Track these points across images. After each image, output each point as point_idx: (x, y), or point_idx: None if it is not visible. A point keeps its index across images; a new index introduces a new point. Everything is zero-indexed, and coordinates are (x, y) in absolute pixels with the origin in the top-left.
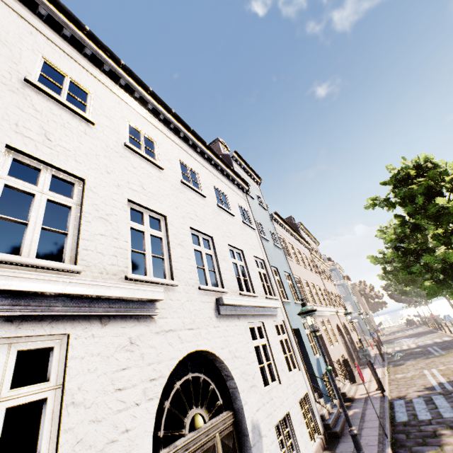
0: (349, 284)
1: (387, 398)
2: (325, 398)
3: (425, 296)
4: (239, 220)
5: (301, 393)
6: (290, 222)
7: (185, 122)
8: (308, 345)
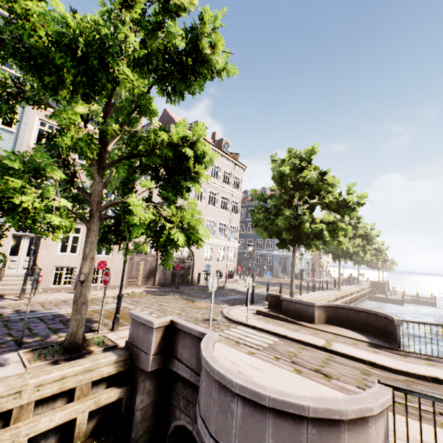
0: None
1: None
2: None
3: (338, 256)
4: None
5: None
6: None
7: None
8: None
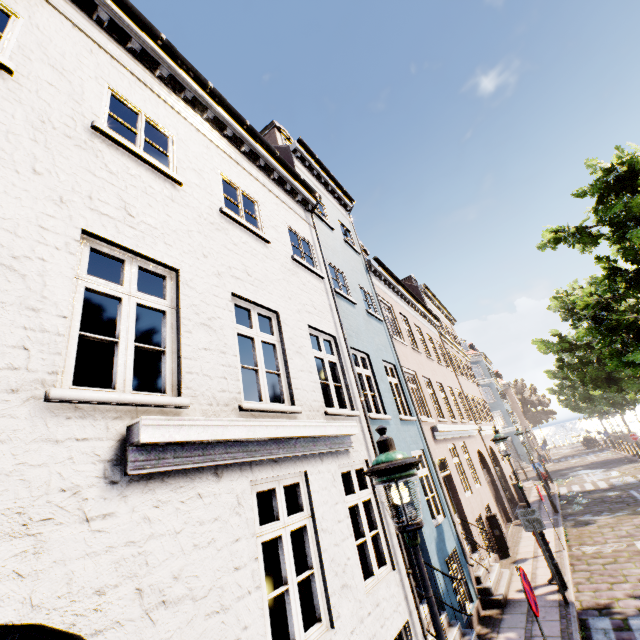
0: (500, 384)
1: (575, 612)
2: (449, 611)
3: (620, 404)
4: (284, 254)
5: (392, 631)
6: (408, 285)
7: (142, 15)
8: (422, 502)
